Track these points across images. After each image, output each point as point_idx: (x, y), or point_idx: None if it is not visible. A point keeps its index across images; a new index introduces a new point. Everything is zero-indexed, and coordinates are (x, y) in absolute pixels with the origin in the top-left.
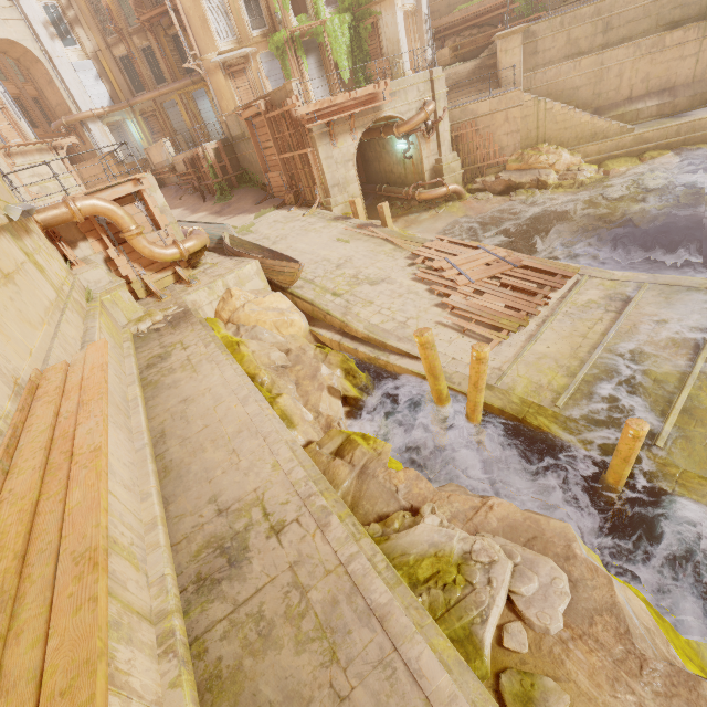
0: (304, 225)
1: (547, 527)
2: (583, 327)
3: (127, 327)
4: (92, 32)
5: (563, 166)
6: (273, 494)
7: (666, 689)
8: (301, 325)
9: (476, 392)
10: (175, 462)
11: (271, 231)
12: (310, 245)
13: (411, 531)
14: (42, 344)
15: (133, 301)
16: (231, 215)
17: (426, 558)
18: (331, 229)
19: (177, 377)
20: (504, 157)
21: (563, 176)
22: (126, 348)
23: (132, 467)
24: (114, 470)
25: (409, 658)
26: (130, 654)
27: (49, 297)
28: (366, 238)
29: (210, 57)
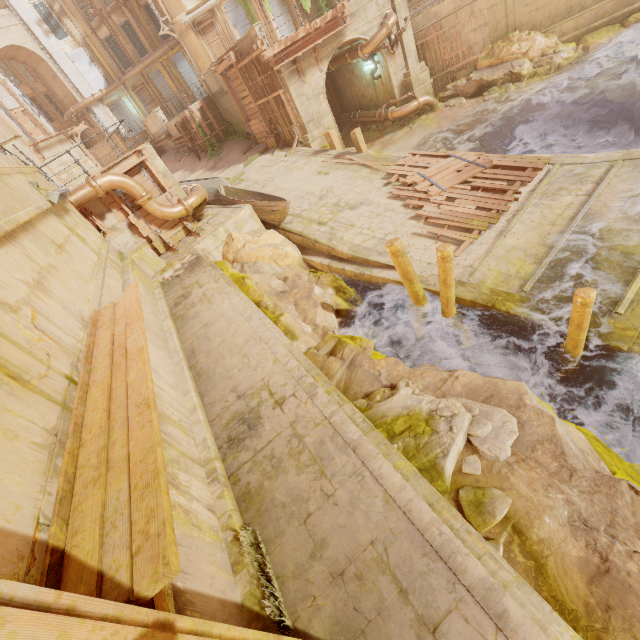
0: (287, 165)
1: (503, 387)
2: (552, 215)
3: (155, 277)
4: (77, 20)
5: (538, 52)
6: (275, 380)
7: (590, 489)
8: (294, 255)
9: (446, 289)
10: (204, 369)
11: (259, 176)
12: (295, 183)
13: (389, 401)
14: (95, 293)
15: (155, 255)
16: (224, 169)
17: (401, 417)
18: (312, 164)
19: (197, 309)
20: (473, 56)
21: (538, 63)
22: (157, 293)
23: (174, 375)
24: (161, 375)
25: (373, 469)
26: (188, 478)
27: (92, 260)
28: (343, 166)
29: (180, 19)
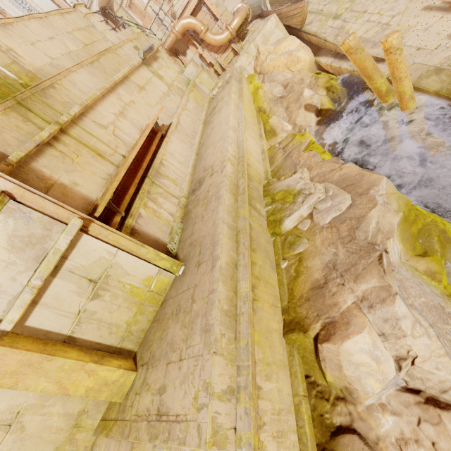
0: None
1: (366, 179)
2: None
3: (209, 95)
4: None
5: None
6: (216, 162)
7: (354, 251)
8: (305, 59)
9: (396, 83)
10: (201, 155)
11: None
12: None
13: (283, 181)
14: (156, 113)
15: (208, 78)
16: None
17: (281, 191)
18: None
19: (214, 117)
20: None
21: None
22: (204, 107)
23: (187, 157)
24: (175, 157)
25: (218, 209)
26: (164, 201)
27: (163, 91)
28: None
29: None
